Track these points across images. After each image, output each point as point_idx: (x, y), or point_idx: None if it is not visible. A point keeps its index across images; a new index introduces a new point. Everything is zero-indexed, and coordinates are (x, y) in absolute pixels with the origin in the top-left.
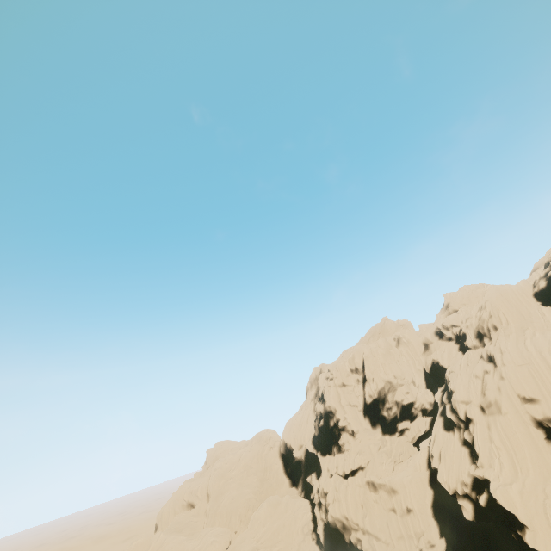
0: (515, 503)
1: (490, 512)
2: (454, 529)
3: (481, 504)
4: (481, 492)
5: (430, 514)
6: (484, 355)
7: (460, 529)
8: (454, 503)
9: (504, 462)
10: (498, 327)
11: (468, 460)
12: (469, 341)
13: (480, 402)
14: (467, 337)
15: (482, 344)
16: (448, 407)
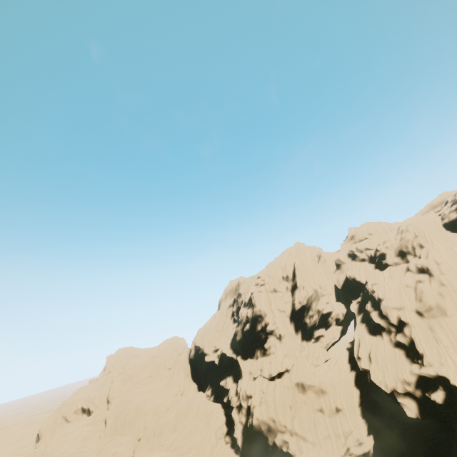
0: None
1: (446, 409)
2: (382, 427)
3: (438, 402)
4: (432, 389)
5: (358, 413)
6: (413, 268)
7: (390, 427)
8: (383, 401)
9: (456, 360)
10: (424, 245)
11: (405, 360)
12: (390, 259)
13: (417, 307)
14: (387, 256)
15: (405, 261)
16: (376, 314)
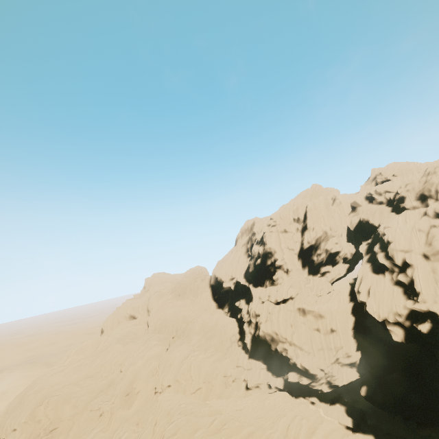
0: None
1: (430, 338)
2: (370, 346)
3: (423, 331)
4: (420, 321)
5: (350, 334)
6: (430, 212)
7: (377, 347)
8: (375, 327)
9: None
10: None
11: (402, 296)
12: (409, 202)
13: (424, 251)
14: (406, 200)
15: (424, 205)
16: (382, 255)
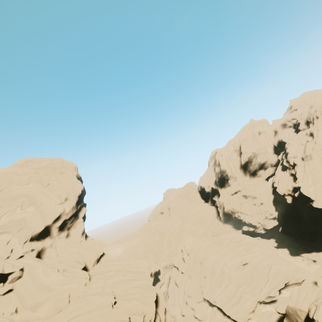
0: (311, 193)
1: (299, 198)
2: (282, 208)
3: (295, 196)
4: (296, 192)
5: (271, 204)
6: (308, 133)
7: (285, 208)
8: (283, 199)
9: (309, 179)
10: (318, 117)
11: (292, 181)
12: (301, 126)
13: (302, 156)
14: (300, 125)
15: (308, 127)
16: (285, 160)
